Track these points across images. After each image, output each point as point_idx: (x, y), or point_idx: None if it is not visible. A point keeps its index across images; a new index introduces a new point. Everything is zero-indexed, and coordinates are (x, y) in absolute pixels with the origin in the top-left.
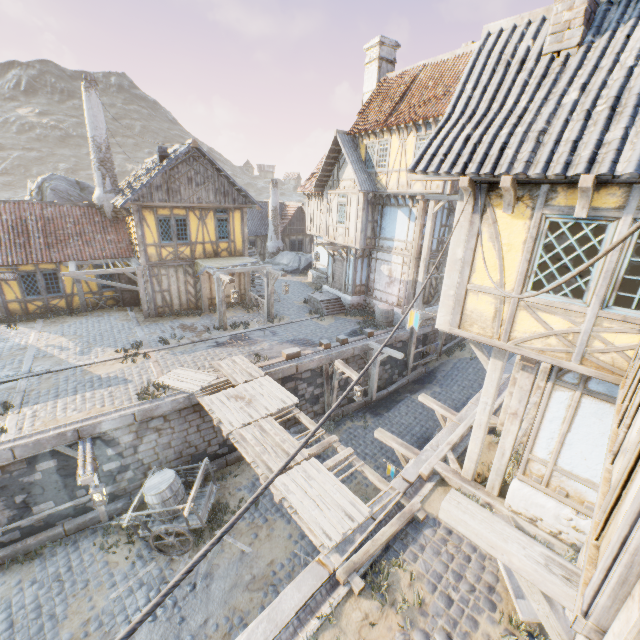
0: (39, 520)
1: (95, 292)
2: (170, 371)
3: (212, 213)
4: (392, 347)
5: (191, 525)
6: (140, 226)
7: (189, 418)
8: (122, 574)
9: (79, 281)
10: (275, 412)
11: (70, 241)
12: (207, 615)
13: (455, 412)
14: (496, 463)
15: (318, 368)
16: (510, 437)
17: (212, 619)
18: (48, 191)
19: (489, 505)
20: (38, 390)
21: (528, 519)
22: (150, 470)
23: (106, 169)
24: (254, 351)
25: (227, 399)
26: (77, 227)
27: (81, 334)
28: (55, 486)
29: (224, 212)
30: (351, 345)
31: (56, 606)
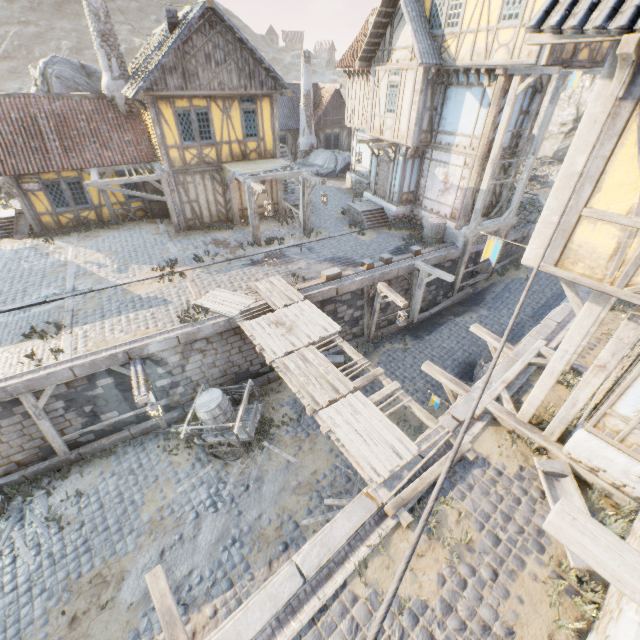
0: (108, 426)
1: (122, 203)
2: (207, 292)
3: (237, 103)
4: (440, 267)
5: (241, 438)
6: (158, 123)
7: (230, 340)
8: (185, 473)
9: (104, 191)
10: (317, 341)
11: (87, 143)
12: (260, 511)
13: (511, 346)
14: (562, 412)
15: (359, 290)
16: (588, 389)
17: (265, 515)
18: (53, 79)
19: (544, 449)
20: (85, 310)
21: (588, 468)
22: (199, 388)
23: (109, 46)
24: (291, 271)
25: (267, 325)
26: (91, 126)
27: (116, 250)
28: (116, 399)
29: (250, 101)
30: (395, 265)
31: (134, 494)
